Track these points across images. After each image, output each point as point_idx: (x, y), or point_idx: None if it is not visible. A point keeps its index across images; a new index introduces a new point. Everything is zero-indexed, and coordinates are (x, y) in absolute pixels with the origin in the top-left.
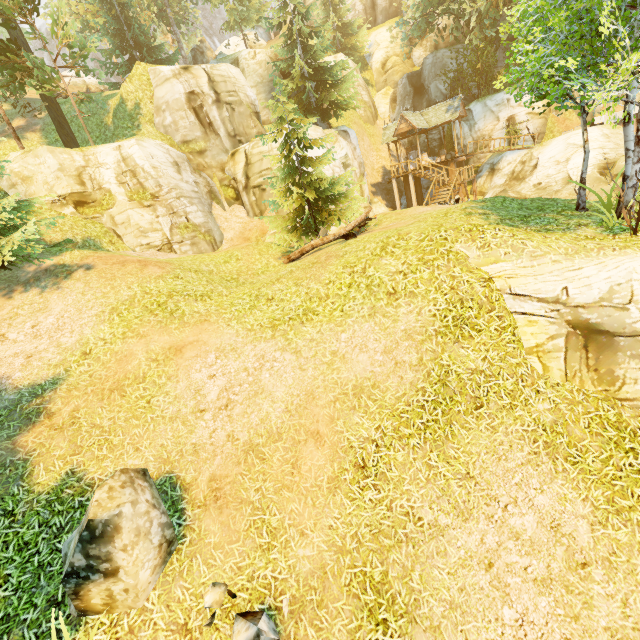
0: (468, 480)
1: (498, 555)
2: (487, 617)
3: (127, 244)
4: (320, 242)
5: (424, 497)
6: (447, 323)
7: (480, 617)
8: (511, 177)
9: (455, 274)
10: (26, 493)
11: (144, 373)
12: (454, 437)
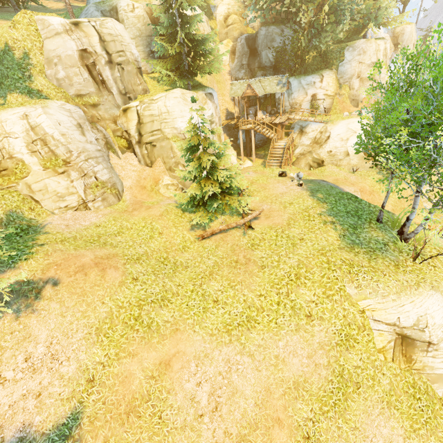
0: (356, 430)
1: None
2: None
3: (45, 207)
4: (226, 228)
5: None
6: (342, 338)
7: None
8: (314, 141)
9: (345, 307)
10: None
11: (147, 391)
12: (348, 407)
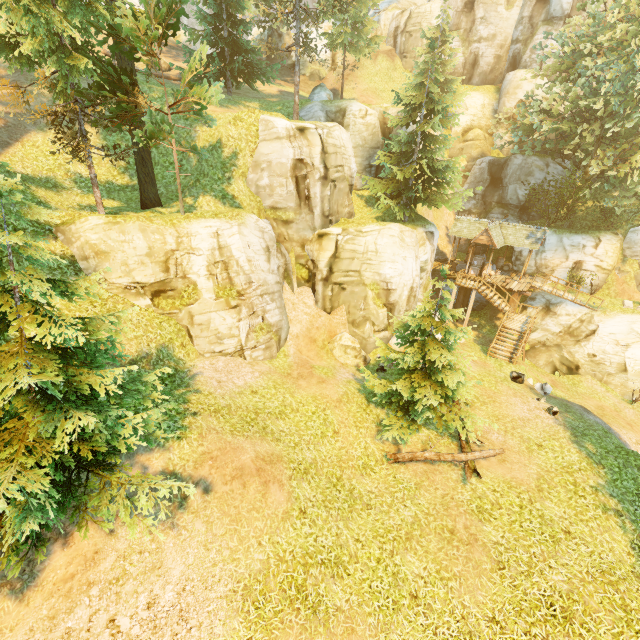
0: None
1: None
2: None
3: (198, 345)
4: (436, 458)
5: None
6: None
7: None
8: (567, 330)
9: None
10: None
11: None
12: None
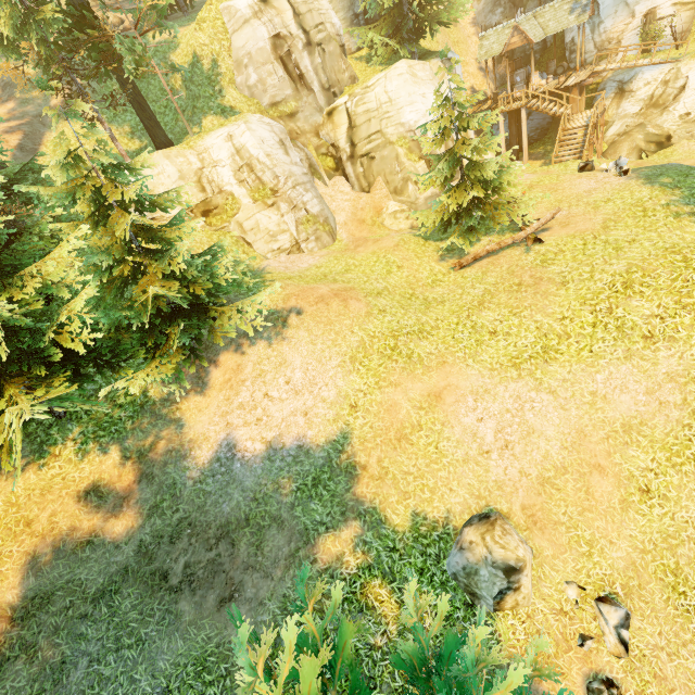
0: None
1: None
2: None
3: (258, 251)
4: (497, 247)
5: None
6: None
7: None
8: (649, 104)
9: None
10: (394, 533)
11: (417, 421)
12: None
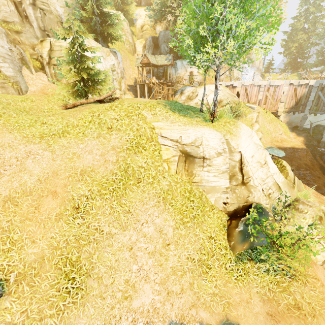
0: (129, 213)
1: (136, 244)
2: (126, 270)
3: None
4: (85, 101)
5: (106, 221)
6: (132, 145)
7: (123, 271)
8: (188, 97)
9: (140, 123)
10: None
11: None
12: (126, 195)
